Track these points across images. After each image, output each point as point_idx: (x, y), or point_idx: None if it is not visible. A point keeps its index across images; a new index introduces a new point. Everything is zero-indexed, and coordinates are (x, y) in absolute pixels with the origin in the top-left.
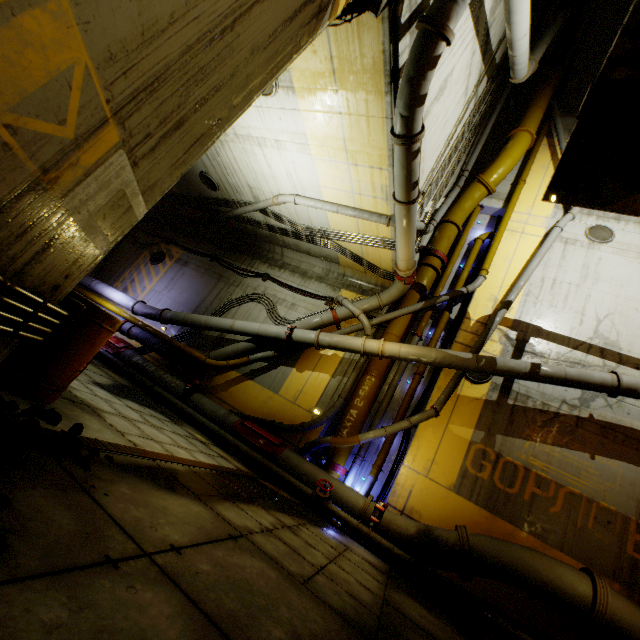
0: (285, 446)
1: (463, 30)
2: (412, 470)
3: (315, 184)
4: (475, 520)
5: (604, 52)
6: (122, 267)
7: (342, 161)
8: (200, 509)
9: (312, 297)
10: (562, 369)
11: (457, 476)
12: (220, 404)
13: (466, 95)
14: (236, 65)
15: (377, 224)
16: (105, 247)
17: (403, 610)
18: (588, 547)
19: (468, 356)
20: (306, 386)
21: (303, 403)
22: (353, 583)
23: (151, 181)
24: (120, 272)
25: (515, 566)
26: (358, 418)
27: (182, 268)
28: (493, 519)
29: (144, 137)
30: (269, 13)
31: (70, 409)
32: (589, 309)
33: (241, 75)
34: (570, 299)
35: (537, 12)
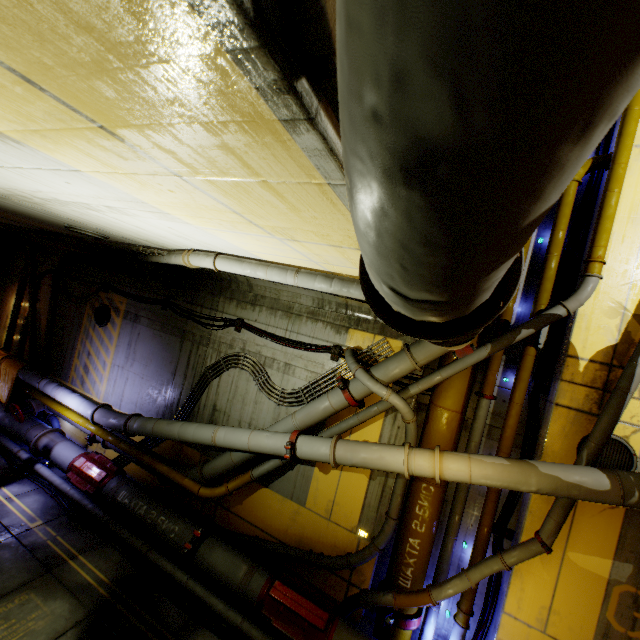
0: (333, 623)
1: None
2: (519, 622)
3: (235, 248)
4: None
5: None
6: (71, 336)
7: (260, 234)
8: None
9: (310, 350)
10: None
11: (594, 634)
12: (240, 522)
13: None
14: None
15: None
16: None
17: None
18: None
19: (602, 486)
20: (338, 494)
21: (341, 519)
22: None
23: None
24: (72, 344)
25: None
26: (423, 549)
27: (134, 326)
28: None
29: None
30: None
31: None
32: None
33: None
34: None
35: None
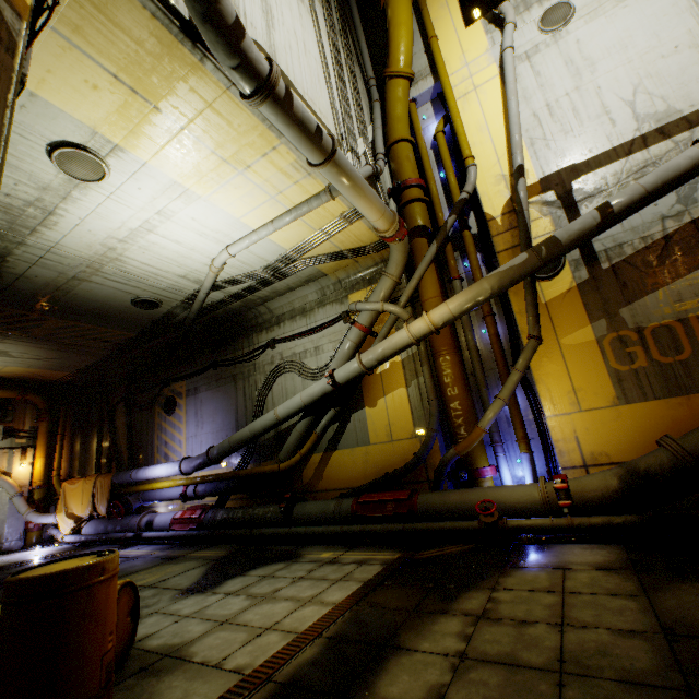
0: (416, 493)
1: None
2: (560, 416)
3: (232, 221)
4: (670, 416)
5: None
6: (148, 439)
7: (233, 176)
8: None
9: (327, 327)
10: (636, 186)
11: (612, 386)
12: (326, 495)
13: (303, 1)
14: None
15: (323, 207)
16: None
17: (697, 625)
18: None
19: (523, 258)
20: (390, 416)
21: (400, 434)
22: (612, 645)
23: None
24: (150, 445)
25: None
26: (464, 407)
27: (196, 397)
28: (689, 400)
29: None
30: None
31: (138, 694)
32: (610, 101)
33: None
34: (581, 109)
35: None
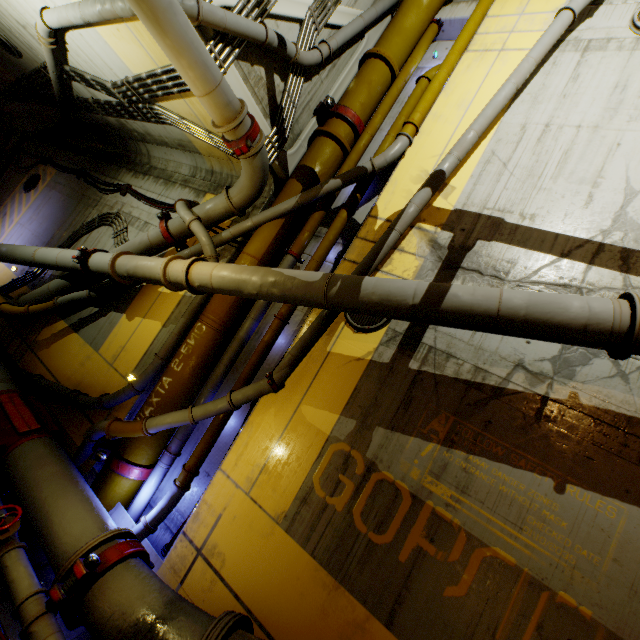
0: (38, 434)
1: None
2: (230, 481)
3: None
4: (304, 586)
5: None
6: (1, 200)
7: None
8: None
9: (168, 210)
10: (494, 294)
11: (294, 499)
12: (38, 366)
13: None
14: None
15: None
16: None
17: None
18: None
19: (313, 277)
20: (131, 340)
21: (121, 365)
22: None
23: None
24: None
25: None
26: (171, 390)
27: (50, 192)
28: (335, 590)
29: None
30: None
31: None
32: (612, 172)
33: None
34: (574, 157)
35: None
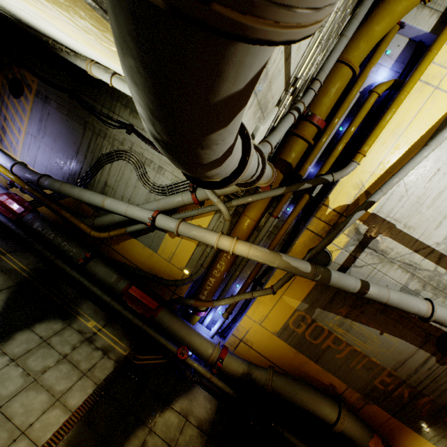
0: (160, 308)
1: None
2: (251, 319)
3: None
4: (286, 352)
5: None
6: None
7: None
8: None
9: None
10: (386, 296)
11: (281, 328)
12: (116, 254)
13: None
14: None
15: None
16: None
17: None
18: (351, 376)
19: (307, 270)
20: (177, 250)
21: (176, 263)
22: None
23: None
24: None
25: (295, 402)
26: (215, 284)
27: (45, 106)
28: (297, 353)
29: None
30: None
31: None
32: None
33: None
34: (443, 197)
35: None
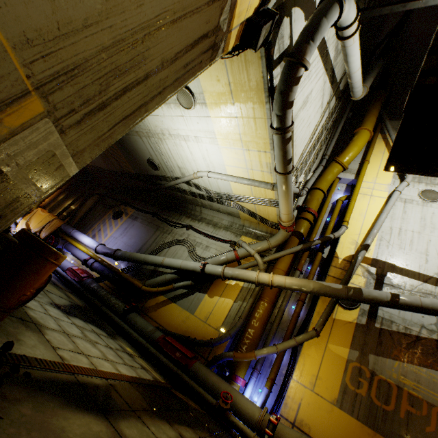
0: (196, 359)
1: (316, 68)
2: (300, 384)
3: (221, 164)
4: (358, 436)
5: (412, 82)
6: (94, 221)
7: (239, 148)
8: (101, 428)
9: (220, 241)
10: (417, 299)
11: (339, 391)
12: (150, 321)
13: (322, 107)
14: (149, 70)
15: (265, 189)
16: (39, 195)
17: None
18: None
19: (339, 287)
20: (215, 308)
21: (212, 322)
22: None
23: (80, 147)
24: (92, 224)
25: None
26: (254, 336)
27: (133, 221)
28: (374, 436)
29: (69, 111)
30: (174, 38)
31: (15, 327)
32: (431, 250)
33: (154, 78)
34: (415, 243)
35: (364, 62)
